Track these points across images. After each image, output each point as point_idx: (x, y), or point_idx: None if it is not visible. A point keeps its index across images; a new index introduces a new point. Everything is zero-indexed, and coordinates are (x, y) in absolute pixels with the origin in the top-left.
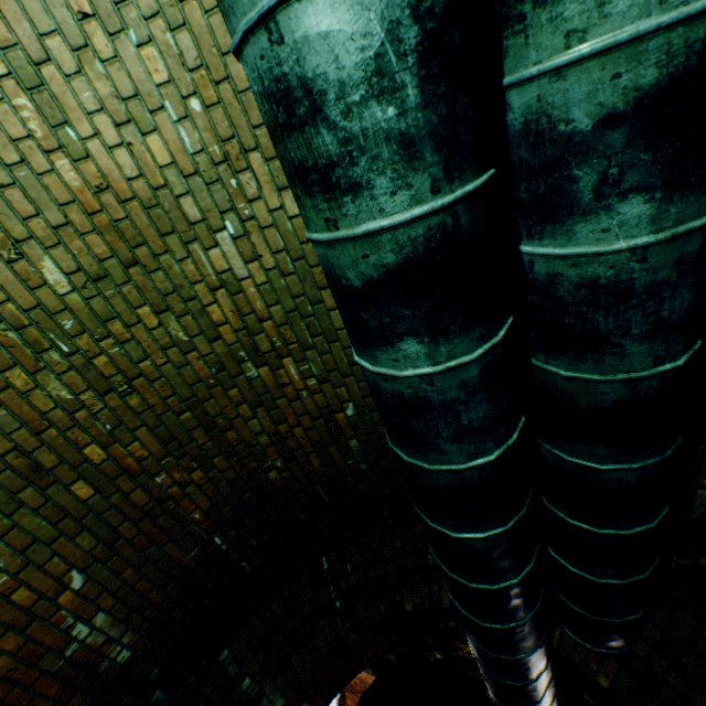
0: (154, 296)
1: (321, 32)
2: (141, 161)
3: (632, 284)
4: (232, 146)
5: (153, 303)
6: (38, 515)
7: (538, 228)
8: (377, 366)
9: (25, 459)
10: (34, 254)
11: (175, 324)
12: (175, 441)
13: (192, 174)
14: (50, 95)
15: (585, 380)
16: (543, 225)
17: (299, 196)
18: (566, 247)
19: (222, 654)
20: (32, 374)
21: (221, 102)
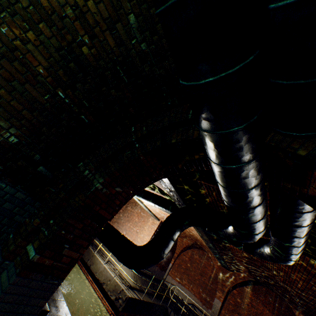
0: None
1: None
2: None
3: None
4: None
5: None
6: None
7: None
8: None
9: None
10: None
11: None
12: None
13: None
14: None
15: None
16: None
17: None
18: None
19: (79, 164)
20: None
21: None
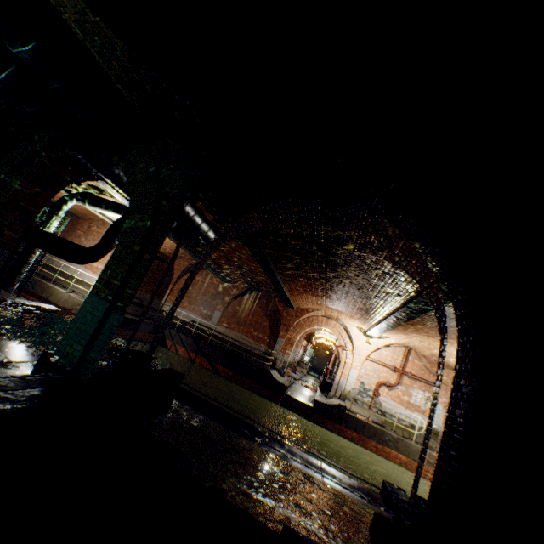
0: None
1: None
2: None
3: None
4: None
5: None
6: None
7: None
8: None
9: None
10: None
11: None
12: None
13: None
14: None
15: None
16: None
17: None
18: None
19: None
20: None
21: None
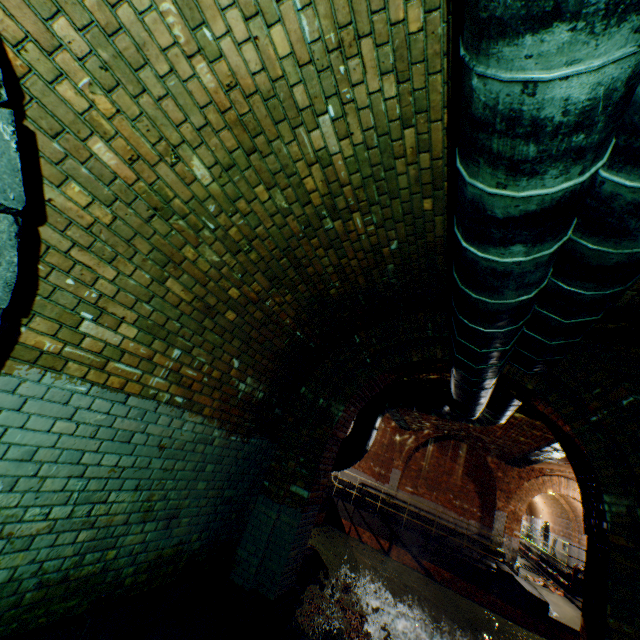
0: (266, 176)
1: (564, 97)
2: (264, 55)
3: None
4: (347, 32)
5: (266, 183)
6: (213, 333)
7: (620, 166)
8: (484, 254)
9: (201, 303)
10: (186, 156)
11: (280, 197)
12: (276, 279)
13: (306, 64)
14: None
15: (602, 251)
16: (625, 165)
17: (479, 162)
18: (634, 182)
19: (301, 390)
20: (195, 248)
21: None
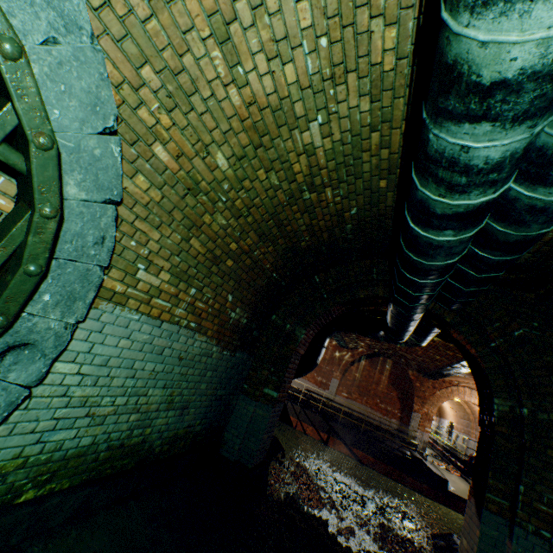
0: (267, 163)
1: (485, 156)
2: (277, 83)
3: (548, 209)
4: (338, 69)
5: (265, 167)
6: (217, 276)
7: (521, 181)
8: (425, 233)
9: (211, 254)
10: (213, 151)
11: (274, 177)
12: (263, 235)
13: (306, 88)
14: (231, 45)
15: (507, 232)
16: (524, 182)
17: (428, 180)
18: (529, 193)
19: (272, 317)
20: (211, 215)
21: (341, 40)
